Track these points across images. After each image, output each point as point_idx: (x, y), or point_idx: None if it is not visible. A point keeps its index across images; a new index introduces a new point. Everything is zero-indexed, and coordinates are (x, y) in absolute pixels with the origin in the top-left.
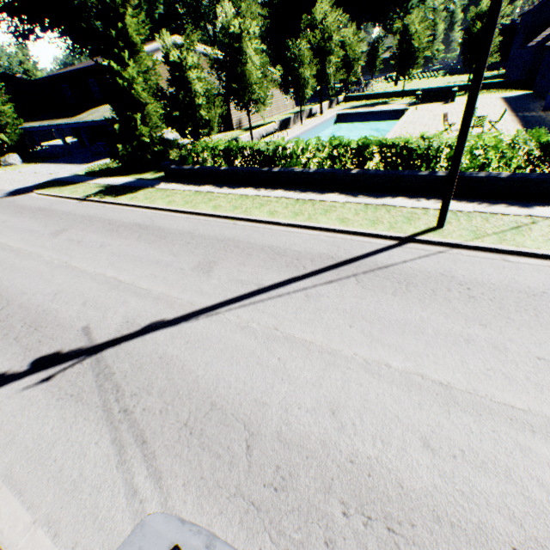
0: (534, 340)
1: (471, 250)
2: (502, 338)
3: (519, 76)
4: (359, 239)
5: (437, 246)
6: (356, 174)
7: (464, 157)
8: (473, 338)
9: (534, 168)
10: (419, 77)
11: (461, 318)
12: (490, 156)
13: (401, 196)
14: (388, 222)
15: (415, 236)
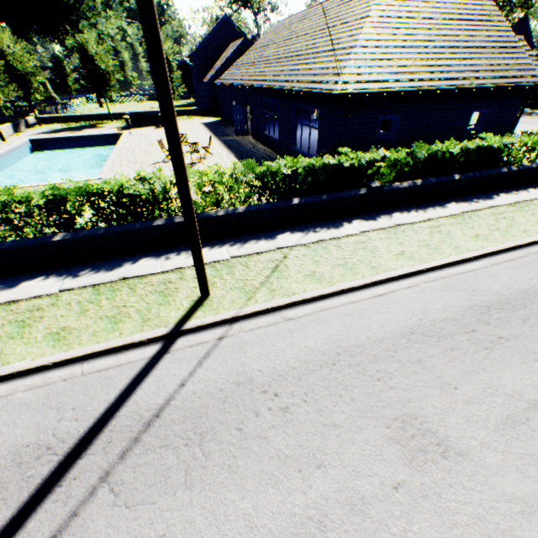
0: (375, 452)
1: (251, 318)
2: (350, 476)
3: (208, 106)
4: (99, 365)
5: (215, 327)
6: (63, 240)
7: (197, 195)
8: (325, 509)
9: (261, 197)
10: (125, 101)
11: (294, 471)
12: (220, 189)
13: (145, 255)
14: (137, 310)
15: (182, 325)
